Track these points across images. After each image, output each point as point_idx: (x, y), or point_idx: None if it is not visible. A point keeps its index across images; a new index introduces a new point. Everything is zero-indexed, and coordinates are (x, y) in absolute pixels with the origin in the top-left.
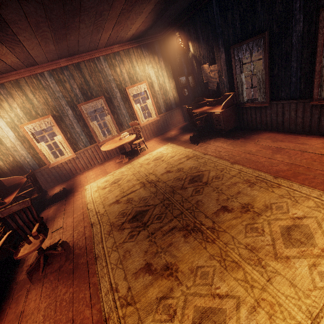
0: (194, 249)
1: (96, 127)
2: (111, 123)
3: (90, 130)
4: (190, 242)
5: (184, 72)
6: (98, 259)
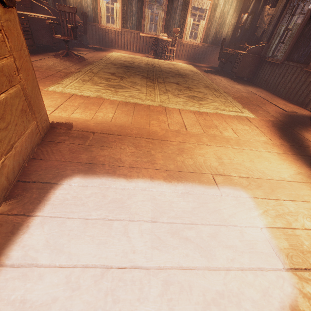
0: (141, 80)
1: (148, 16)
2: (161, 21)
3: (142, 16)
4: (142, 79)
5: (249, 9)
6: (92, 64)
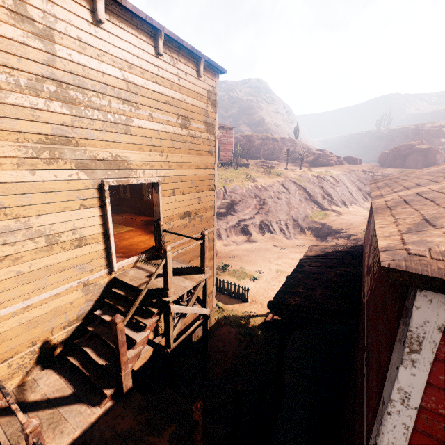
0: None
1: None
2: None
3: None
4: None
5: None
6: None
